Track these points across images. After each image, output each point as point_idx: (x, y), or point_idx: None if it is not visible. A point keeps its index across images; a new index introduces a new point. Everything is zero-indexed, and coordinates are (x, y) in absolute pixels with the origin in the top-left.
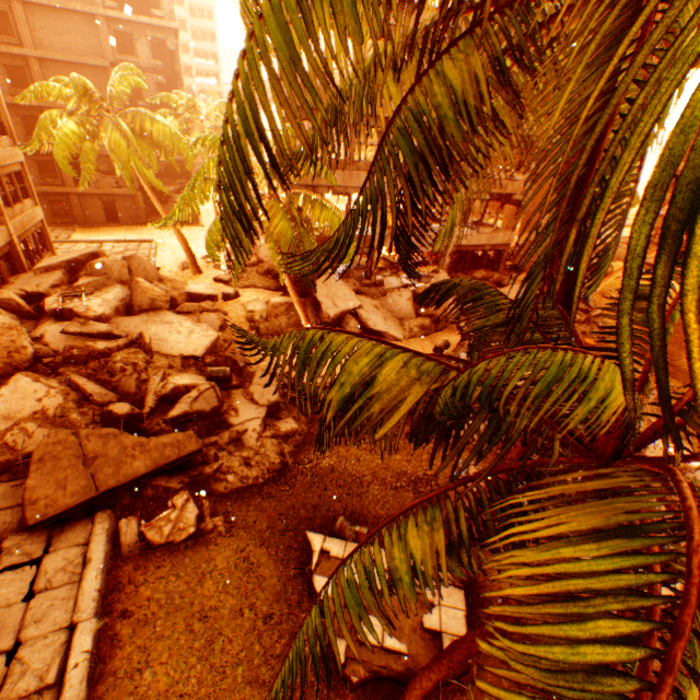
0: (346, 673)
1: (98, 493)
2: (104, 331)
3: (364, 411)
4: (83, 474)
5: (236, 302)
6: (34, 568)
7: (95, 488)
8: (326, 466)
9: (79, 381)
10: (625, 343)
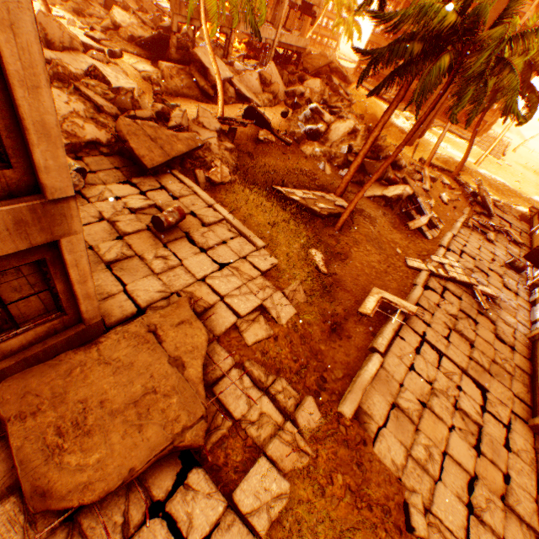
0: (321, 214)
1: (171, 159)
2: (55, 60)
3: (442, 25)
4: (157, 147)
5: (123, 62)
6: (163, 191)
7: (168, 156)
8: (259, 166)
9: (88, 93)
10: None
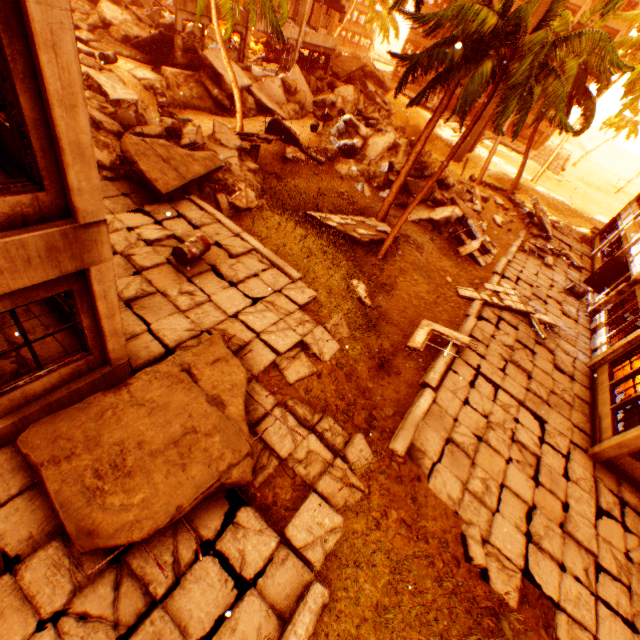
0: (362, 241)
1: (187, 183)
2: None
3: (483, 29)
4: (170, 169)
5: (118, 68)
6: (182, 220)
7: (184, 179)
8: (289, 189)
9: None
10: None
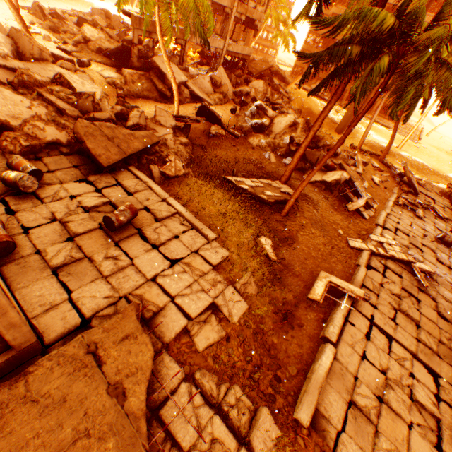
0: (269, 201)
1: (127, 156)
2: (23, 69)
3: (381, 28)
4: (113, 145)
5: (91, 70)
6: (119, 187)
7: (124, 153)
8: (211, 157)
9: (50, 98)
10: None
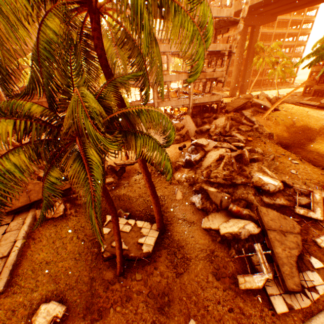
0: (103, 254)
1: (31, 202)
2: None
3: None
4: (26, 196)
5: None
6: (7, 226)
7: (30, 200)
8: (122, 194)
9: None
10: None
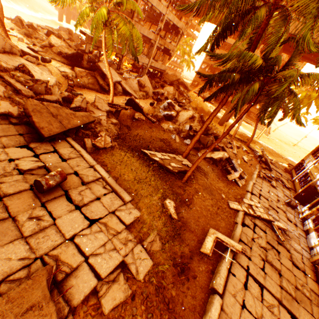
0: (173, 171)
1: (66, 130)
2: None
3: (254, 65)
4: (56, 121)
5: (51, 65)
6: (55, 154)
7: (64, 127)
8: (134, 135)
9: (10, 80)
10: (299, 48)
